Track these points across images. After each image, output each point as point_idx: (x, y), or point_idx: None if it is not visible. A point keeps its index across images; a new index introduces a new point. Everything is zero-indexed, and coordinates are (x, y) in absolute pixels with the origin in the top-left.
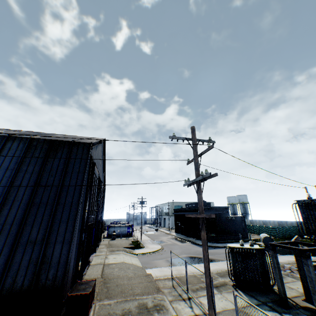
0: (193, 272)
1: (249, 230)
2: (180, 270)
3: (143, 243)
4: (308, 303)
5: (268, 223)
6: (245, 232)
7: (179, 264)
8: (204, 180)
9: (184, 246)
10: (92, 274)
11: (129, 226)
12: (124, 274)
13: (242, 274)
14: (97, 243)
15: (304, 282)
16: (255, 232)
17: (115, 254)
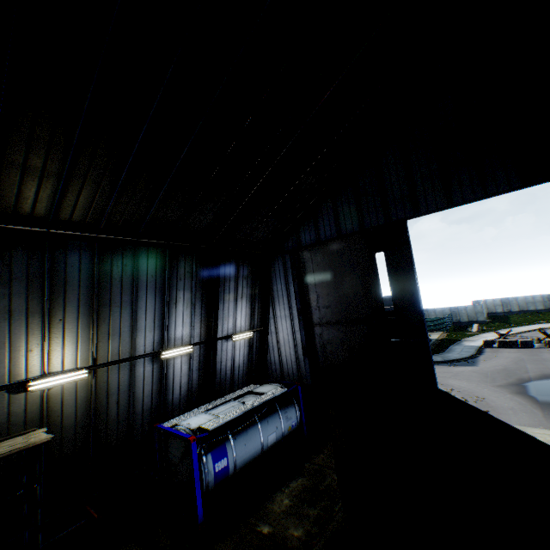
0: None
1: None
2: None
3: None
4: None
5: None
6: None
7: None
8: None
9: None
10: None
11: None
12: None
13: None
14: None
15: None
16: None
17: None
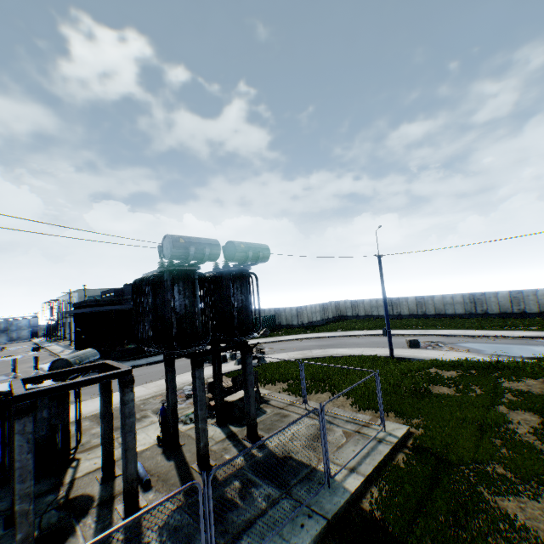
0: None
1: None
2: None
3: None
4: (99, 482)
5: None
6: None
7: None
8: None
9: None
10: None
11: None
12: None
13: None
14: None
15: (104, 443)
16: None
17: None
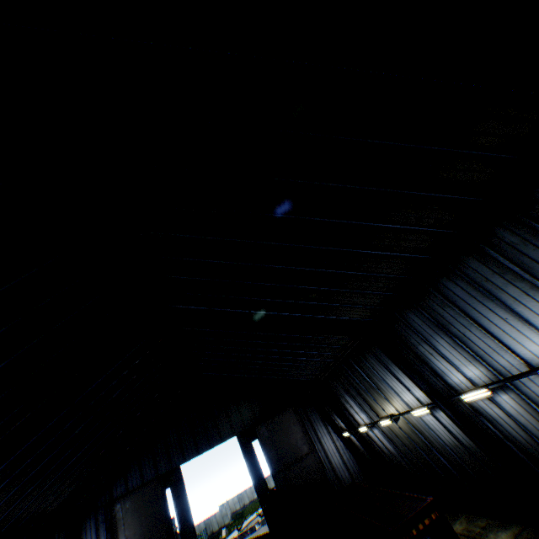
0: None
1: None
2: None
3: None
4: None
5: None
6: None
7: None
8: None
9: None
10: None
11: None
12: None
13: None
14: None
15: None
16: None
17: None
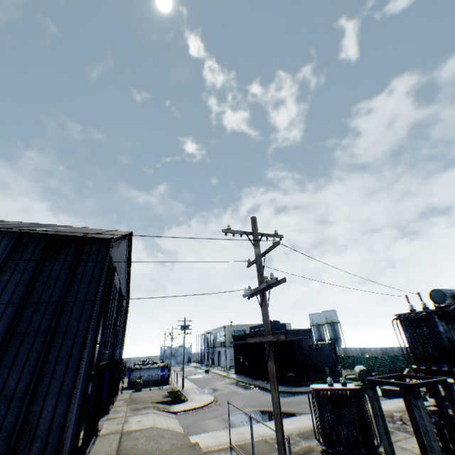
0: (263, 435)
1: (343, 363)
2: (243, 434)
3: (186, 394)
4: None
5: (369, 351)
6: (337, 367)
7: (242, 423)
8: (269, 288)
9: (249, 394)
10: (101, 451)
11: (163, 367)
12: (155, 447)
13: (333, 431)
14: (111, 397)
15: (420, 436)
16: (351, 367)
17: (141, 414)
